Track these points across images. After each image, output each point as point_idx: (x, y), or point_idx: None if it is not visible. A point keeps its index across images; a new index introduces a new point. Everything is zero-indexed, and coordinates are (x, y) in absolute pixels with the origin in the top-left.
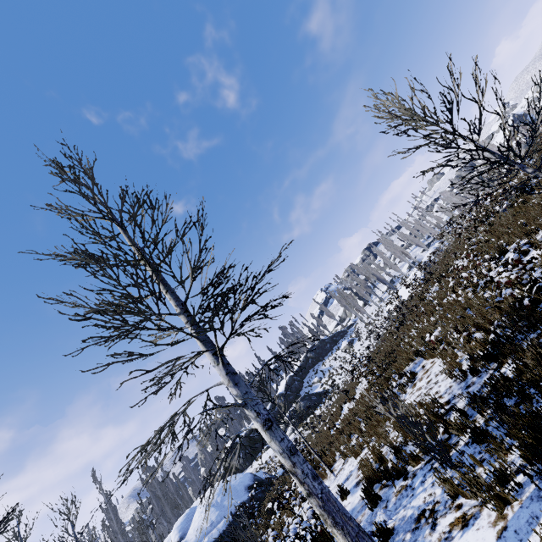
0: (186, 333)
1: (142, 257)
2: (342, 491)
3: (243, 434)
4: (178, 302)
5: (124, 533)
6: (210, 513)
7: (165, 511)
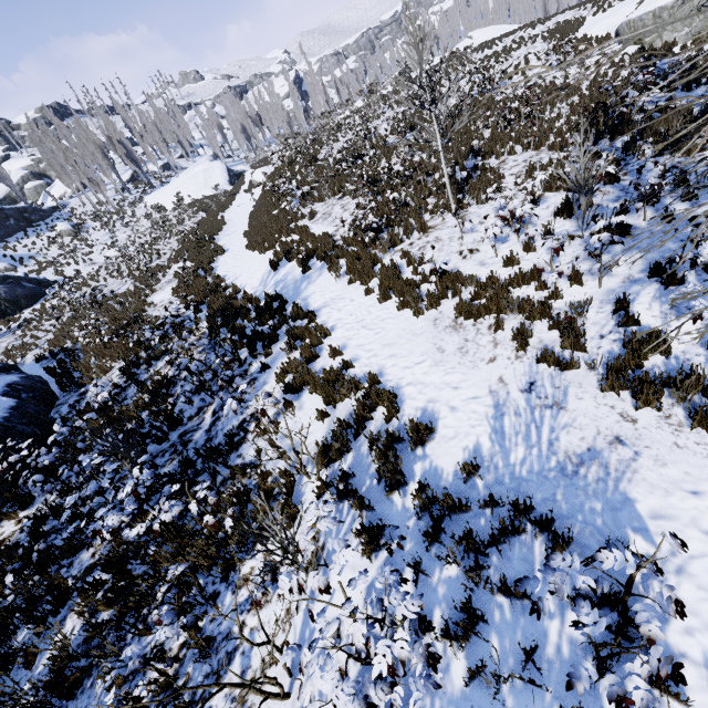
0: None
1: None
2: (534, 202)
3: None
4: None
5: None
6: None
7: None
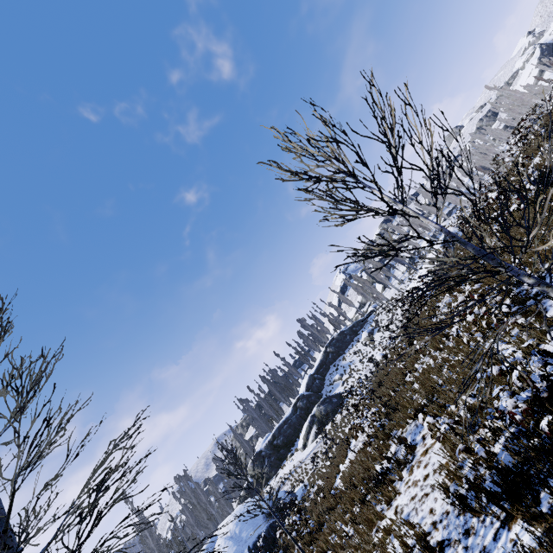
0: None
1: None
2: None
3: (266, 442)
4: None
5: (160, 549)
6: (228, 548)
7: (202, 518)
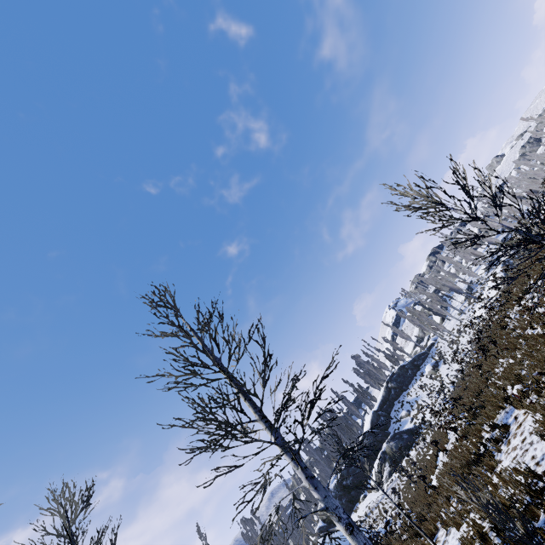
0: (267, 442)
1: (221, 369)
2: None
3: (335, 482)
4: (255, 409)
5: None
6: None
7: None
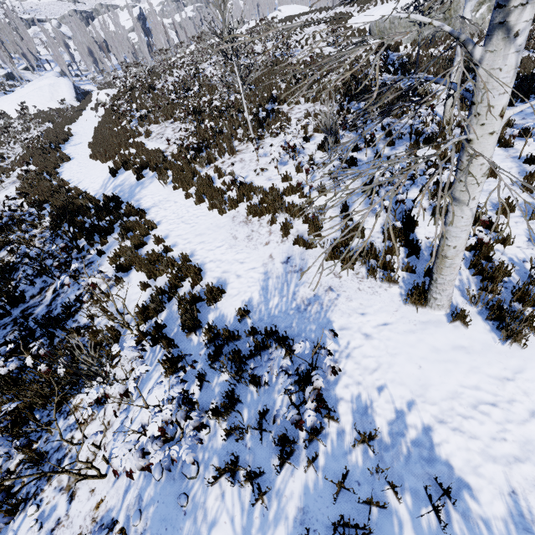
0: None
1: None
2: (306, 138)
3: None
4: None
5: None
6: None
7: None
